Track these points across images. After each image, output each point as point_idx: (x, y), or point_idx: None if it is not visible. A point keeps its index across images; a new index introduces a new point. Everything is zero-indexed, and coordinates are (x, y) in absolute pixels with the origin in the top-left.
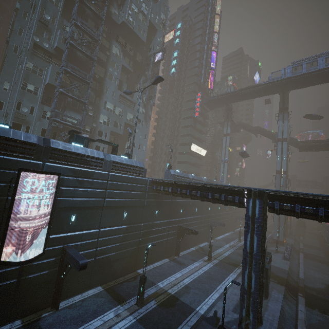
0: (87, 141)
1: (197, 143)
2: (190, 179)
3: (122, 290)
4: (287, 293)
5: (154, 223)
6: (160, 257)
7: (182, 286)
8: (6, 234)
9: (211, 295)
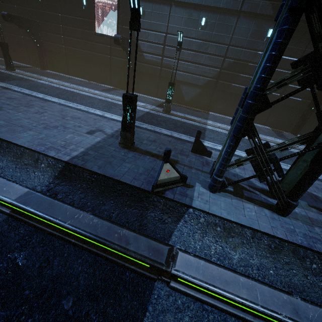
0: None
1: None
2: None
3: (173, 106)
4: None
5: (255, 53)
6: (255, 119)
7: None
8: (95, 11)
9: None
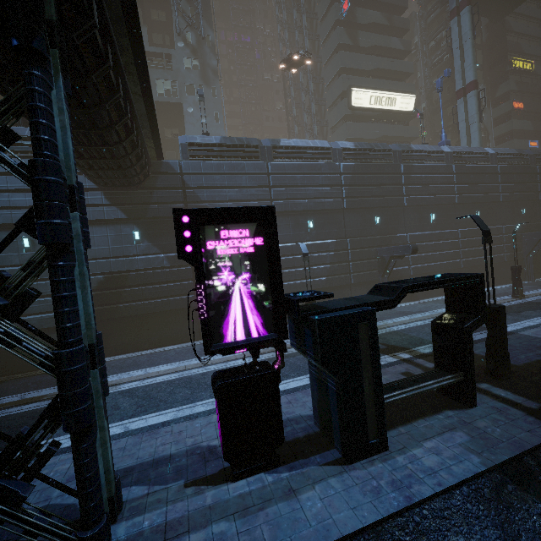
0: None
1: (374, 85)
2: (262, 147)
3: (6, 386)
4: None
5: (131, 259)
6: (183, 336)
7: (123, 388)
8: None
9: (140, 418)
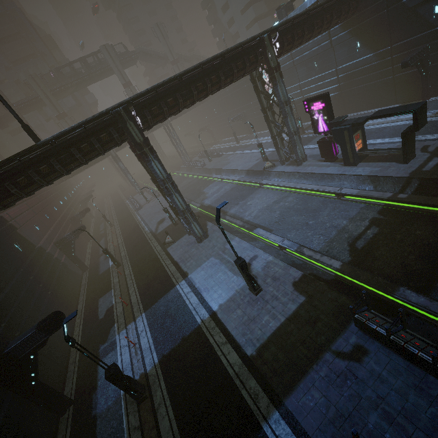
0: (283, 10)
1: None
2: None
3: None
4: (394, 184)
5: (355, 62)
6: (385, 103)
7: None
8: None
9: None
